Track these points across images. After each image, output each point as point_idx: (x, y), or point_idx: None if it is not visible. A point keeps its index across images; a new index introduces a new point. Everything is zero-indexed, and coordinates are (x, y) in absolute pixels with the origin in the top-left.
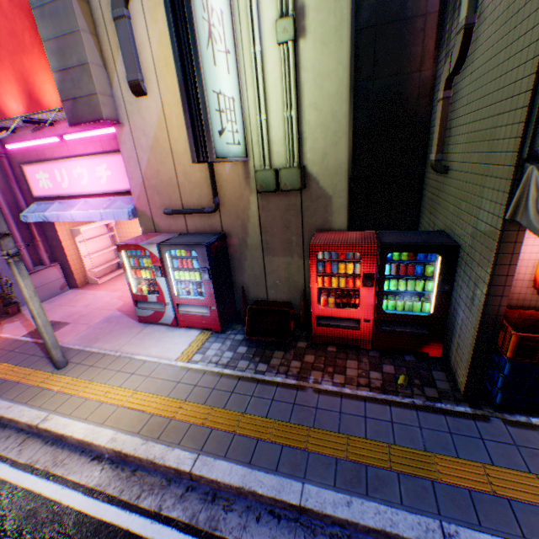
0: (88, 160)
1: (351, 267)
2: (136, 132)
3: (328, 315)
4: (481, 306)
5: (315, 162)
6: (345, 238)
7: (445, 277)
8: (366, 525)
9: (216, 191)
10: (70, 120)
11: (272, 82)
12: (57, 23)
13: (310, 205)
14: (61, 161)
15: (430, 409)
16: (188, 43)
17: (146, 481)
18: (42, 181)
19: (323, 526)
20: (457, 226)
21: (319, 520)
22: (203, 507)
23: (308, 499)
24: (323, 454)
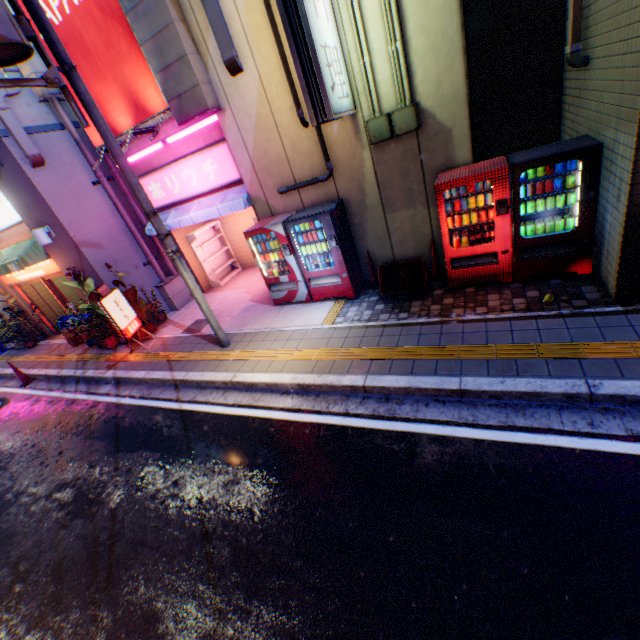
0: (193, 159)
1: (482, 199)
2: (237, 115)
3: (461, 256)
4: (625, 199)
5: (428, 95)
6: (472, 171)
7: (587, 184)
8: (519, 391)
9: (328, 156)
10: (178, 119)
11: (370, 17)
12: (151, 21)
13: (428, 146)
14: (169, 167)
15: (578, 315)
16: (293, 4)
17: (329, 399)
18: (155, 193)
19: (482, 402)
20: (600, 124)
21: (477, 398)
22: (380, 405)
23: (466, 385)
24: (474, 359)
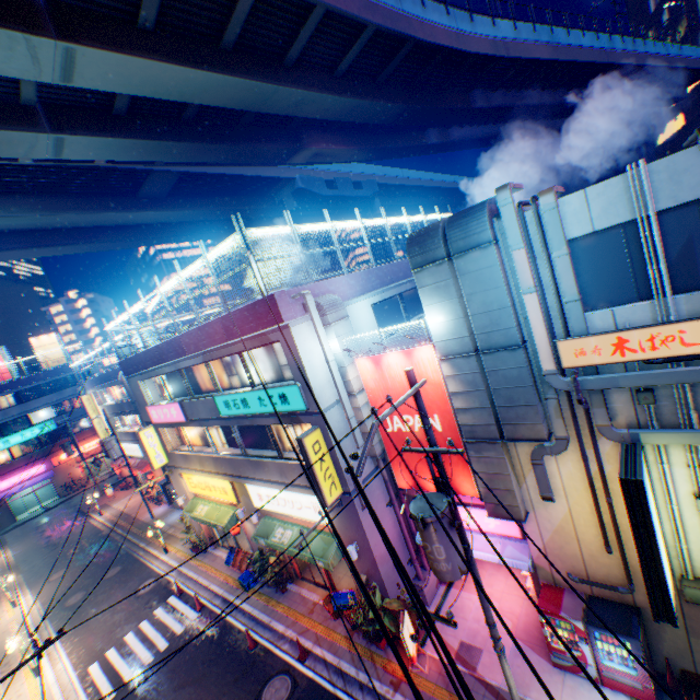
0: (476, 509)
1: None
2: (538, 517)
3: None
4: None
5: None
6: None
7: None
8: None
9: (630, 579)
10: (488, 511)
11: (688, 523)
12: (489, 466)
13: None
14: None
15: None
16: (652, 563)
17: None
18: None
19: None
20: None
21: None
22: None
23: None
24: None
